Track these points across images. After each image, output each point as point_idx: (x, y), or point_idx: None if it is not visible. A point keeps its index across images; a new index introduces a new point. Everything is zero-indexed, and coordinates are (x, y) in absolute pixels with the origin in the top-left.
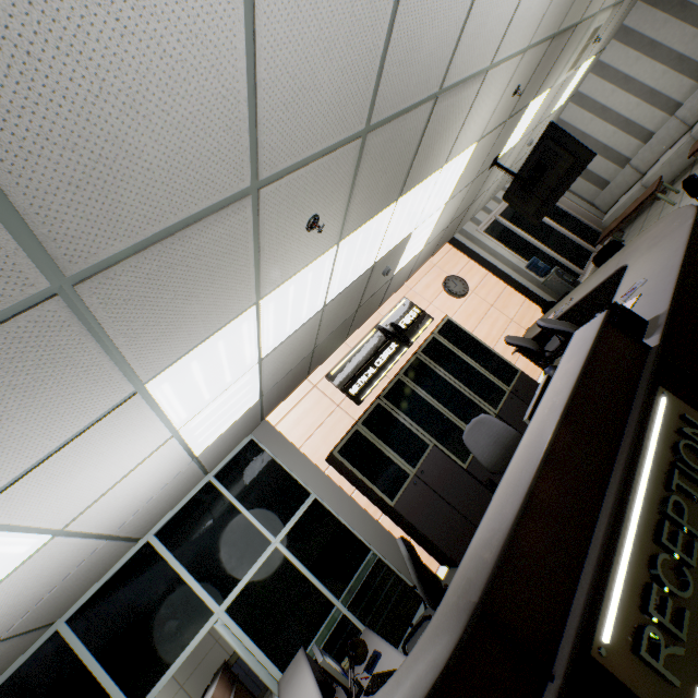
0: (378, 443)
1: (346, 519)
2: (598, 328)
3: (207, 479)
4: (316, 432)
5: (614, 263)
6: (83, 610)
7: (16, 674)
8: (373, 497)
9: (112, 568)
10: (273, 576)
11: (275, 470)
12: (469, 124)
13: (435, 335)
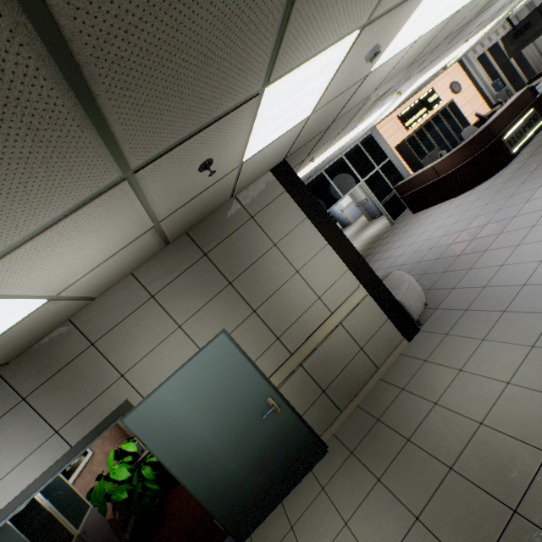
0: (419, 142)
1: (399, 168)
2: (525, 88)
3: (357, 143)
4: (391, 137)
5: (536, 82)
6: (327, 170)
7: (314, 179)
8: (411, 161)
9: (333, 161)
10: (376, 178)
11: (377, 147)
12: (513, 4)
13: (446, 107)
